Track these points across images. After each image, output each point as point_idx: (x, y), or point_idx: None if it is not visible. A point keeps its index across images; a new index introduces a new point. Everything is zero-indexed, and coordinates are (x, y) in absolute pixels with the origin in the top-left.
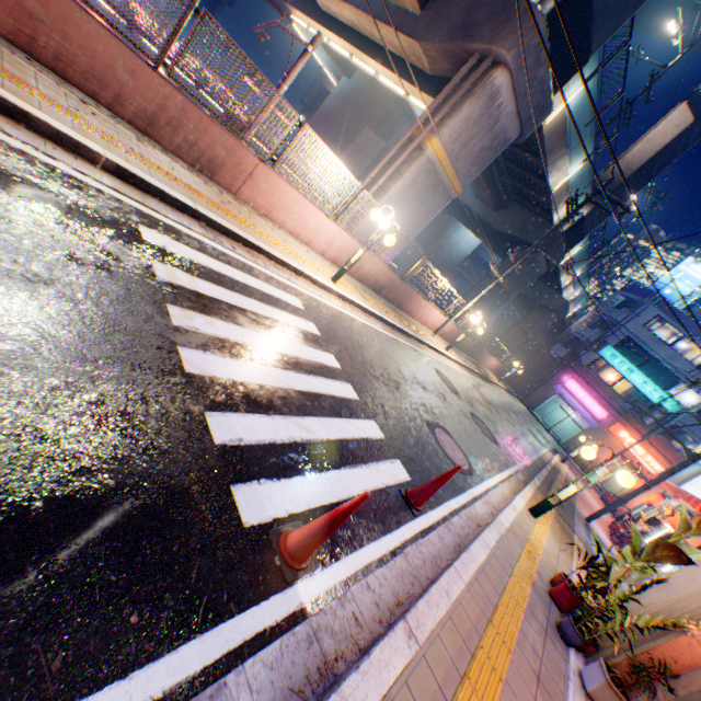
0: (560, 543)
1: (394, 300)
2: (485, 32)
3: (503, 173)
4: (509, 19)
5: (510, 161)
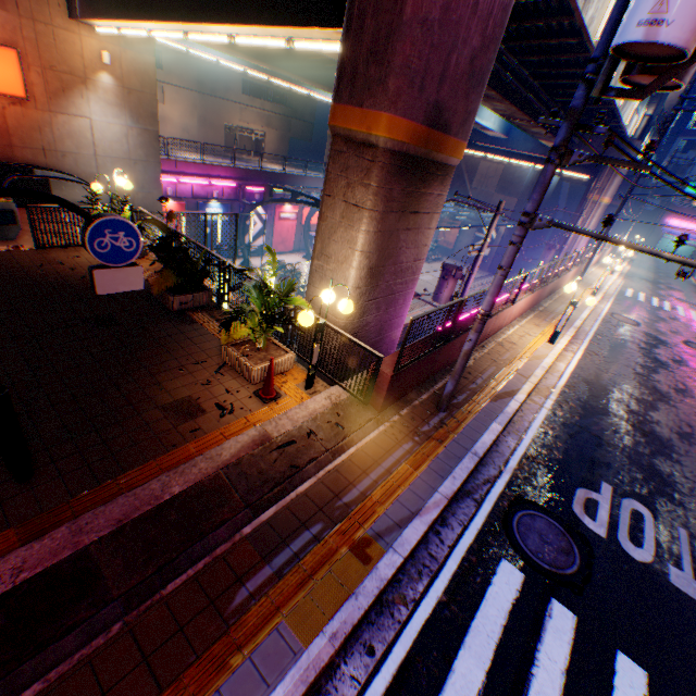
0: None
1: (598, 260)
2: (613, 154)
3: None
4: (623, 147)
5: None
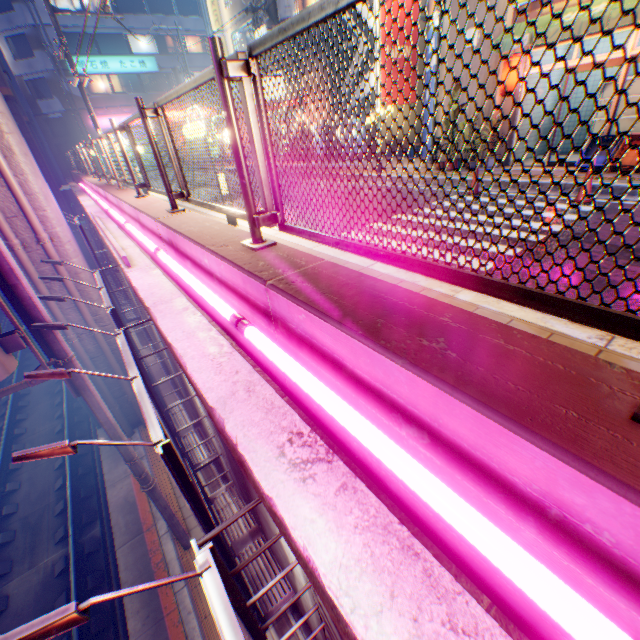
0: None
1: None
2: None
3: None
4: None
5: None
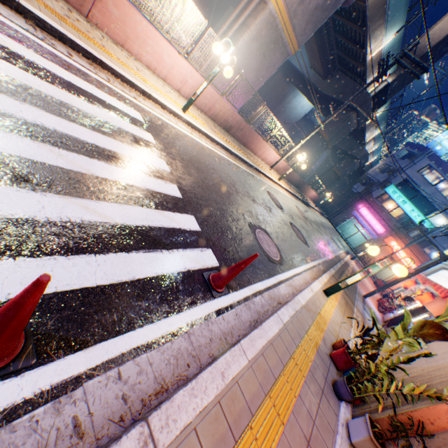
0: (343, 314)
1: (241, 139)
2: None
3: (332, 44)
4: None
5: (339, 33)
